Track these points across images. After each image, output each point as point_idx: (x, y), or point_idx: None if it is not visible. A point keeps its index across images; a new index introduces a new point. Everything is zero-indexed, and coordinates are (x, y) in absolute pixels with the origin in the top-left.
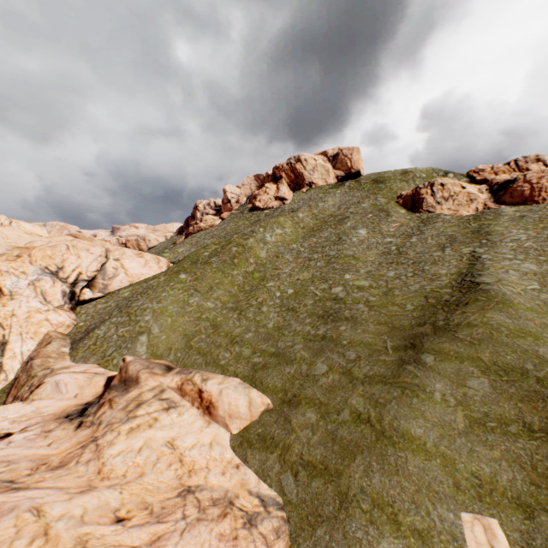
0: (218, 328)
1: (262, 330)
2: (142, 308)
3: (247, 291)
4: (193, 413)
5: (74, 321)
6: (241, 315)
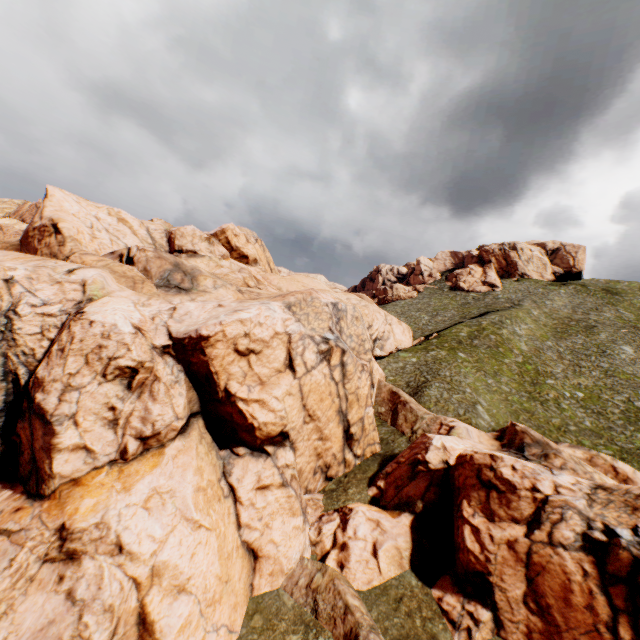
0: (532, 414)
1: (582, 427)
2: (456, 379)
3: (530, 384)
4: (613, 481)
5: (384, 374)
6: (544, 407)
